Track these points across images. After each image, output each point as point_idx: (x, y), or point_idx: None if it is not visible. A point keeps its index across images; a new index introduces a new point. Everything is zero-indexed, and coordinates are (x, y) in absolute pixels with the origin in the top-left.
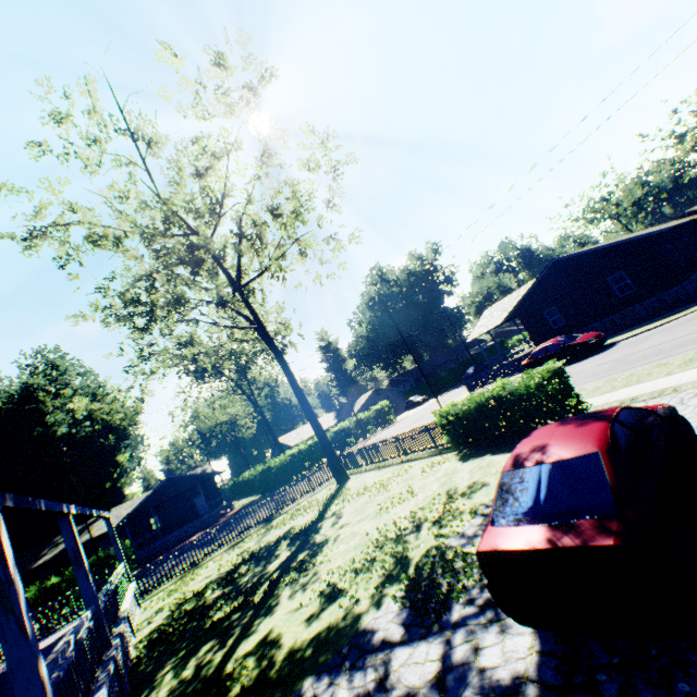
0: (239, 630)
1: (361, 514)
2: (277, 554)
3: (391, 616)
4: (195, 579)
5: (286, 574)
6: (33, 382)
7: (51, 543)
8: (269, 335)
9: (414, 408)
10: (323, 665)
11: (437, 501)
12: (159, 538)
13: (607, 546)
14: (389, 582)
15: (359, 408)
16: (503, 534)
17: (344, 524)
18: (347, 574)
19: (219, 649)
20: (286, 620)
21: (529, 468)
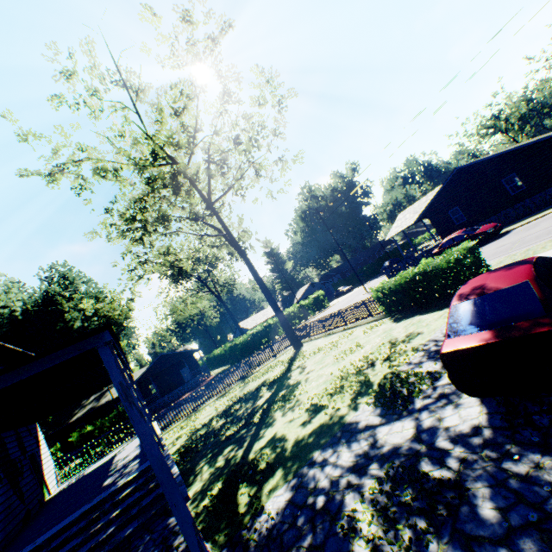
0: (249, 437)
1: (321, 364)
2: (261, 395)
3: (368, 413)
4: (199, 418)
5: (274, 404)
6: (51, 290)
7: (80, 405)
8: (235, 240)
9: (343, 296)
10: (325, 444)
11: (382, 348)
12: (157, 399)
13: (542, 331)
14: (359, 396)
15: (300, 298)
16: (460, 340)
17: (310, 371)
18: (324, 397)
19: (238, 449)
20: (285, 427)
21: (474, 299)
